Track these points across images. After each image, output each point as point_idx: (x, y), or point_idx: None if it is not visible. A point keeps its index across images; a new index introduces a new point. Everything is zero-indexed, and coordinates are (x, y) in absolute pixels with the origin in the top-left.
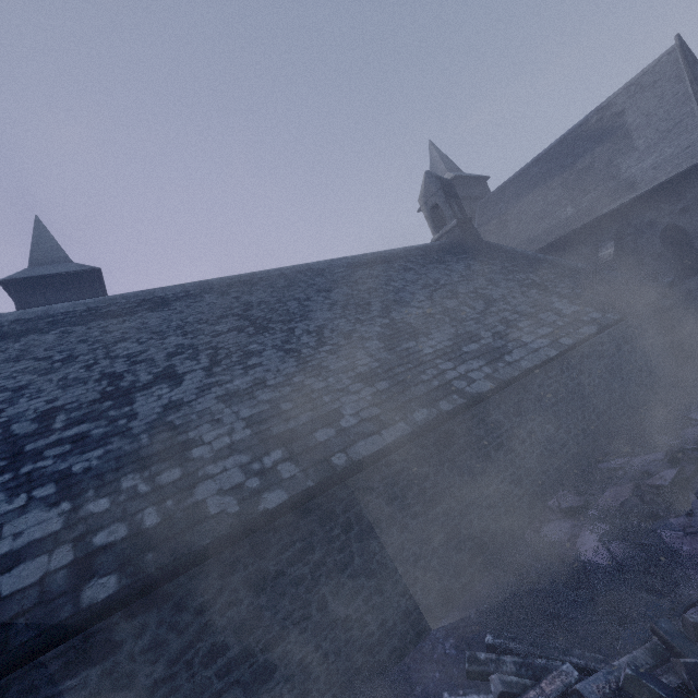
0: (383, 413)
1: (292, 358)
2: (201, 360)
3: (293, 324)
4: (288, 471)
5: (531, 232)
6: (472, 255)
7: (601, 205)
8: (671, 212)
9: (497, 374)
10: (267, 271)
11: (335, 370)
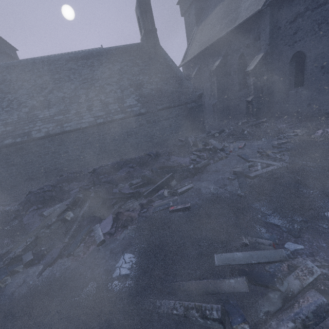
0: None
1: None
2: None
3: (8, 95)
4: None
5: (205, 38)
6: (137, 58)
7: (224, 30)
8: (244, 45)
9: (51, 131)
10: (27, 60)
11: (0, 119)
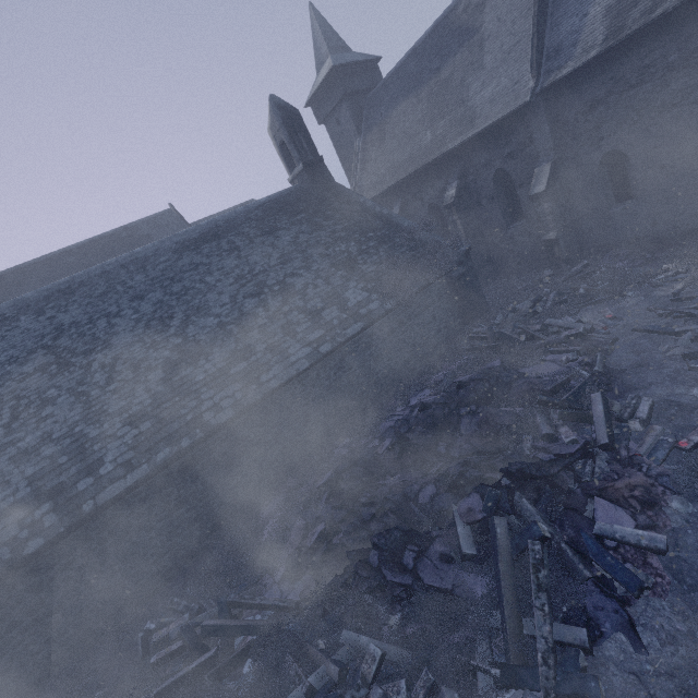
0: (135, 457)
1: (80, 403)
2: (3, 415)
3: (94, 356)
4: (50, 521)
5: (400, 155)
6: (311, 214)
7: (449, 137)
8: (501, 155)
9: (244, 400)
10: (88, 271)
11: (113, 413)
